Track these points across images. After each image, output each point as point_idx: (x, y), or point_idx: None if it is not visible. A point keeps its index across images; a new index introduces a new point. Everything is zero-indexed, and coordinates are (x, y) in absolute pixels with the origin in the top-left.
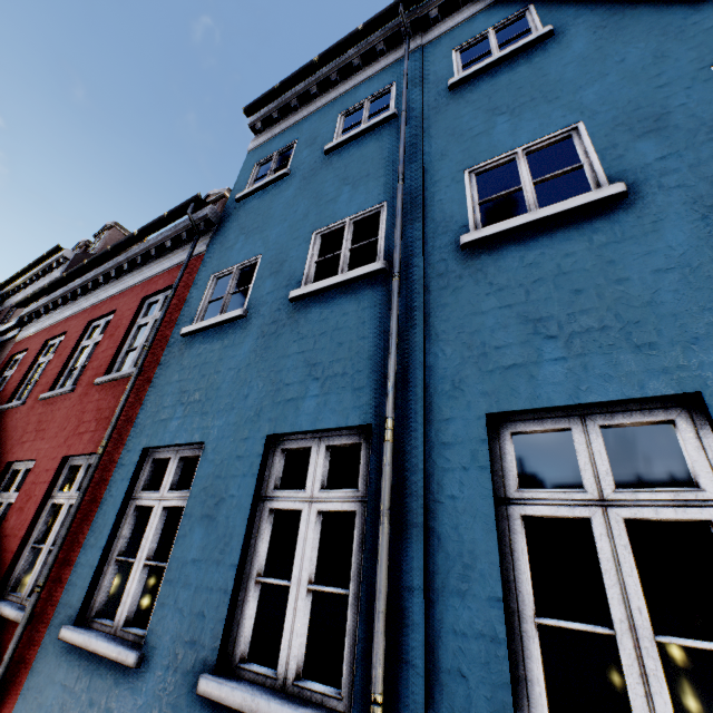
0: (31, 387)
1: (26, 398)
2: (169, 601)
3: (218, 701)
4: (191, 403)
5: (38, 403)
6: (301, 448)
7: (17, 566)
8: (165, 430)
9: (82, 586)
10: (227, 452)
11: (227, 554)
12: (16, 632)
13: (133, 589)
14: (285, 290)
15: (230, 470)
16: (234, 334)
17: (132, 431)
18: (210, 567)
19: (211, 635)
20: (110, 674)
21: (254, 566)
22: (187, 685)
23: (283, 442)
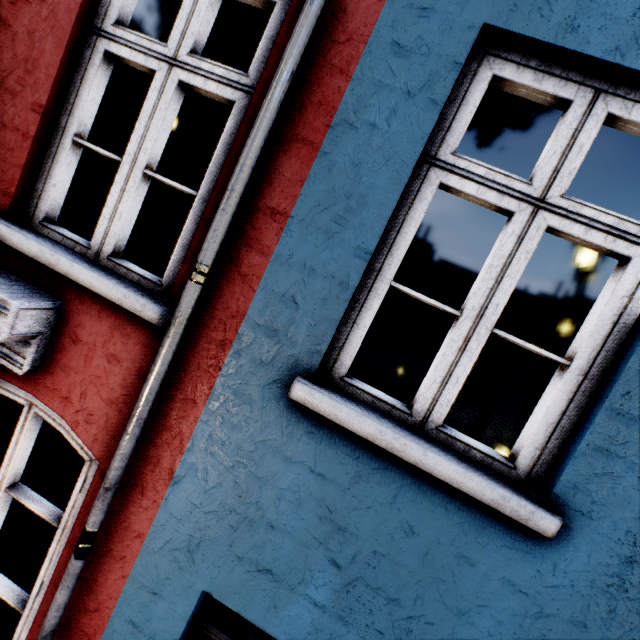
0: None
1: None
2: (629, 455)
3: None
4: None
5: None
6: None
7: (41, 171)
8: None
9: (319, 314)
10: None
11: None
12: (164, 347)
13: (462, 371)
14: None
15: None
16: None
17: None
18: None
19: None
20: (455, 509)
21: None
22: None
23: None
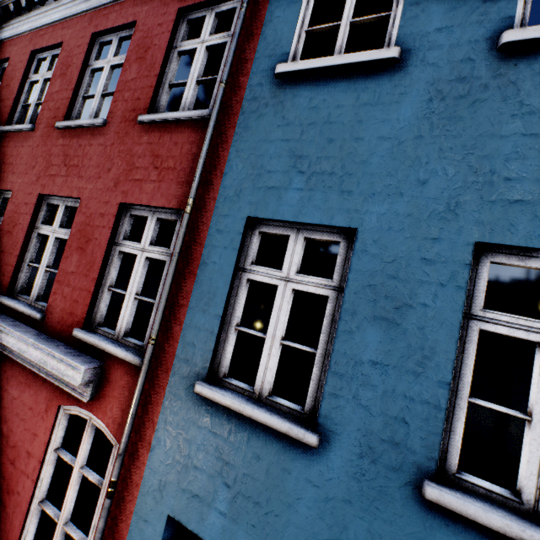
0: (32, 110)
1: (29, 122)
2: (344, 394)
3: (463, 515)
4: (316, 174)
5: (54, 132)
6: (522, 266)
7: (96, 304)
8: (279, 201)
9: (204, 348)
10: (402, 250)
11: (430, 369)
12: (140, 376)
13: (271, 365)
14: (479, 28)
15: (412, 273)
16: (378, 87)
17: (220, 193)
18: (402, 376)
19: (421, 444)
20: (276, 440)
21: (464, 386)
22: (396, 481)
23: (493, 254)
